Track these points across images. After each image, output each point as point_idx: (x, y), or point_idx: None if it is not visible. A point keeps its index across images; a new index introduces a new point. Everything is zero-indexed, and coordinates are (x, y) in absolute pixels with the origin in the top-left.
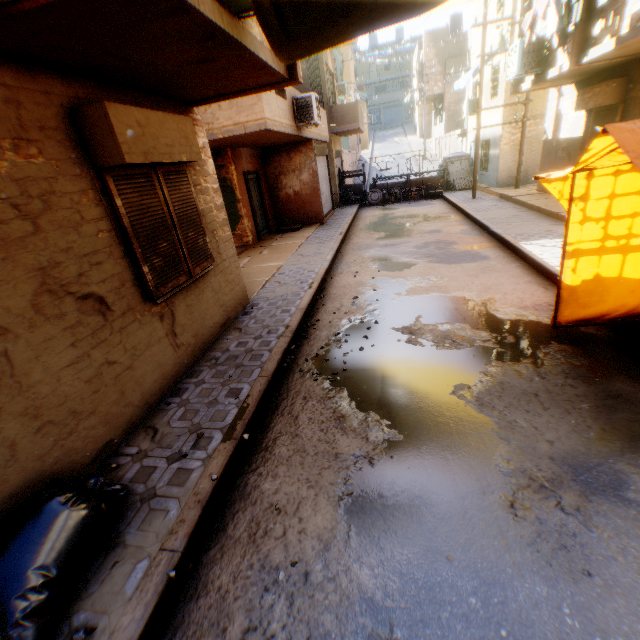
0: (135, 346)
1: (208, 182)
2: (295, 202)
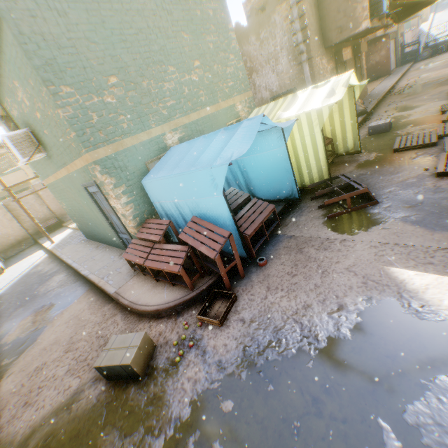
0: None
1: (363, 58)
2: (375, 68)
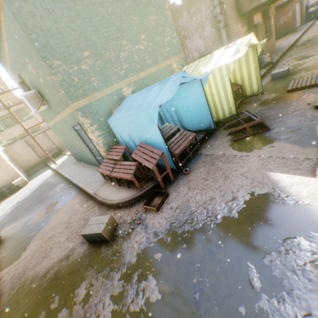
0: (265, 47)
1: (271, 20)
2: (283, 27)
